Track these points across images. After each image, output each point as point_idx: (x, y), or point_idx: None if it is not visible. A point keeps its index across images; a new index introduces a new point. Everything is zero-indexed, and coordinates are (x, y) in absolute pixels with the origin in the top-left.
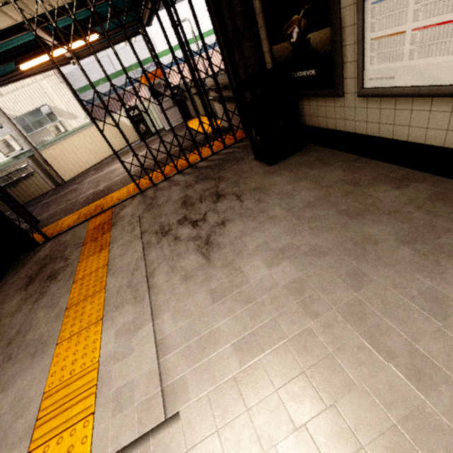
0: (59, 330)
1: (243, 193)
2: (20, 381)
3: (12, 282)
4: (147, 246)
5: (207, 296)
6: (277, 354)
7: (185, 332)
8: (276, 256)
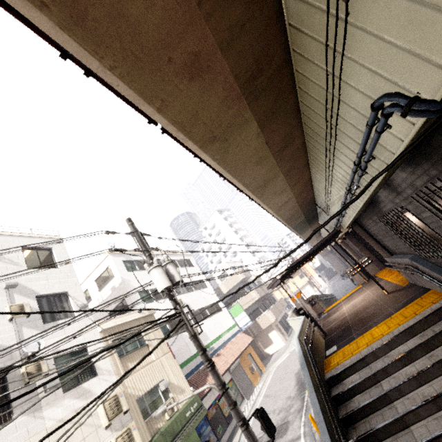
0: None
1: None
2: None
3: None
4: None
5: None
6: None
7: None
8: None
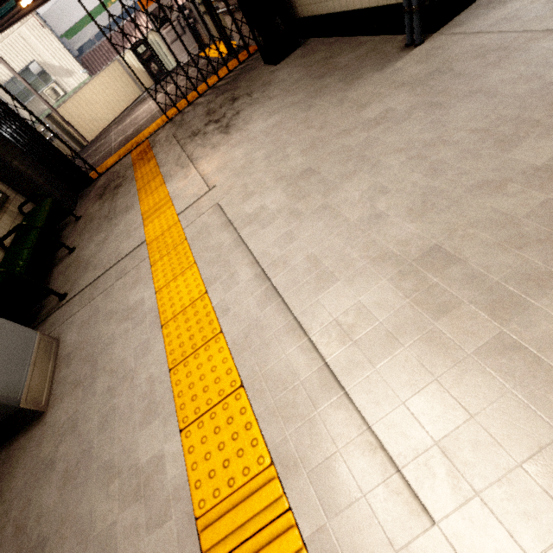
0: (137, 199)
1: (253, 91)
2: (125, 220)
3: (86, 202)
4: (184, 145)
5: (228, 148)
6: (263, 150)
7: (216, 164)
8: (270, 115)
